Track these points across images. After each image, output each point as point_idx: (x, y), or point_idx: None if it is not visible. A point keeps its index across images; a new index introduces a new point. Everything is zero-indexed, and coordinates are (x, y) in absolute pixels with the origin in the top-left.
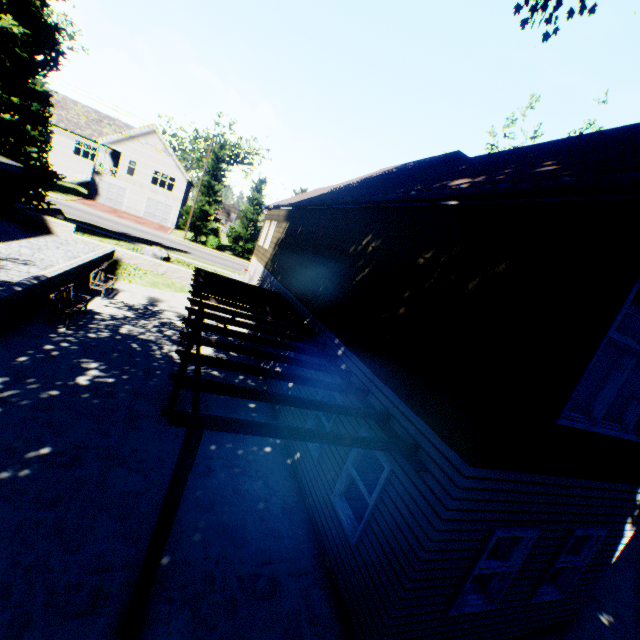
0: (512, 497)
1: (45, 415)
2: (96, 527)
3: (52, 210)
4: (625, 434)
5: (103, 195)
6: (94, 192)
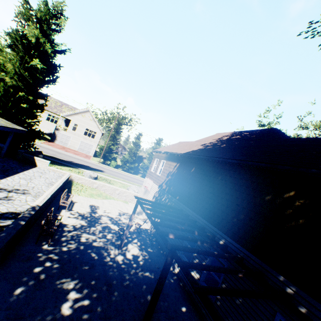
0: None
1: None
2: None
3: (37, 152)
4: None
5: (58, 140)
6: (54, 138)
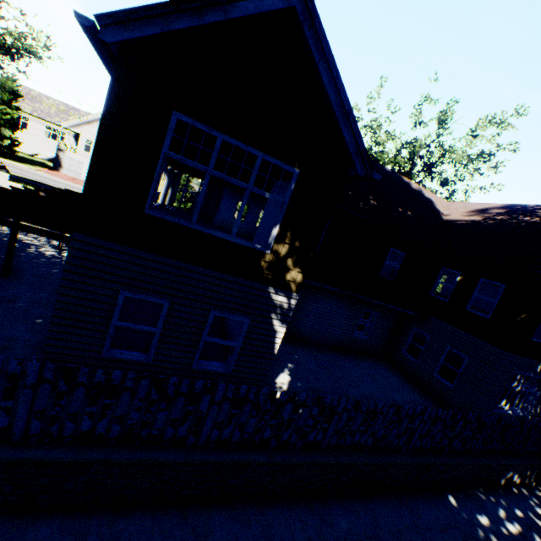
0: (129, 267)
1: None
2: None
3: None
4: (231, 238)
5: (65, 167)
6: (58, 165)
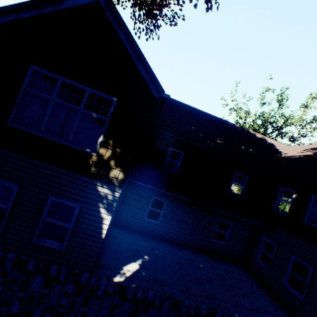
0: None
1: None
2: None
3: None
4: (67, 143)
5: None
6: None
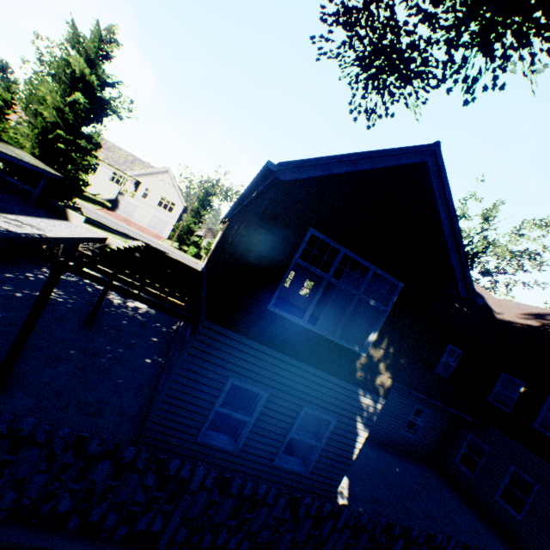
0: (242, 355)
1: (6, 301)
2: (4, 352)
3: (75, 207)
4: (334, 338)
5: (121, 209)
6: (115, 206)
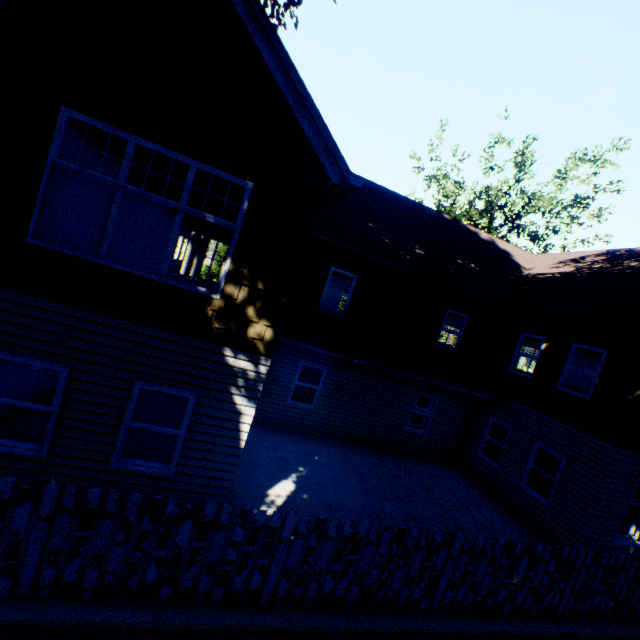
0: (7, 317)
1: None
2: None
3: None
4: (160, 277)
5: None
6: None
